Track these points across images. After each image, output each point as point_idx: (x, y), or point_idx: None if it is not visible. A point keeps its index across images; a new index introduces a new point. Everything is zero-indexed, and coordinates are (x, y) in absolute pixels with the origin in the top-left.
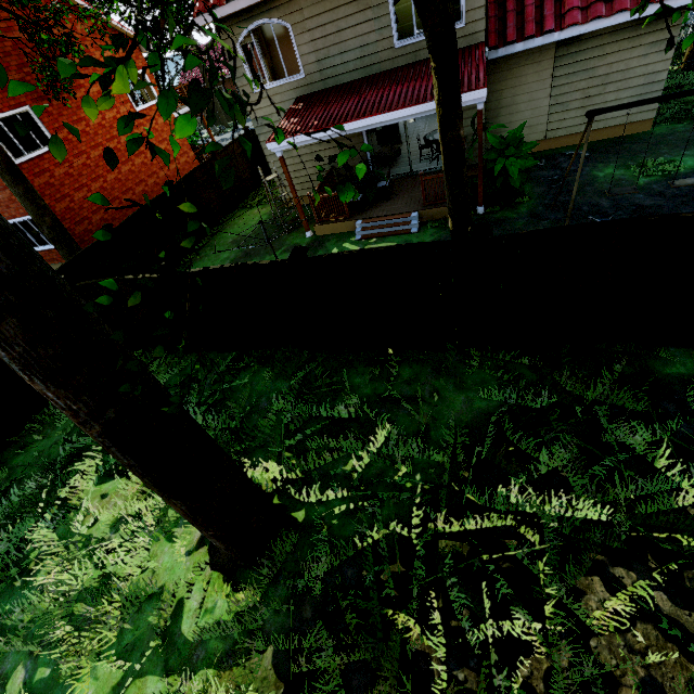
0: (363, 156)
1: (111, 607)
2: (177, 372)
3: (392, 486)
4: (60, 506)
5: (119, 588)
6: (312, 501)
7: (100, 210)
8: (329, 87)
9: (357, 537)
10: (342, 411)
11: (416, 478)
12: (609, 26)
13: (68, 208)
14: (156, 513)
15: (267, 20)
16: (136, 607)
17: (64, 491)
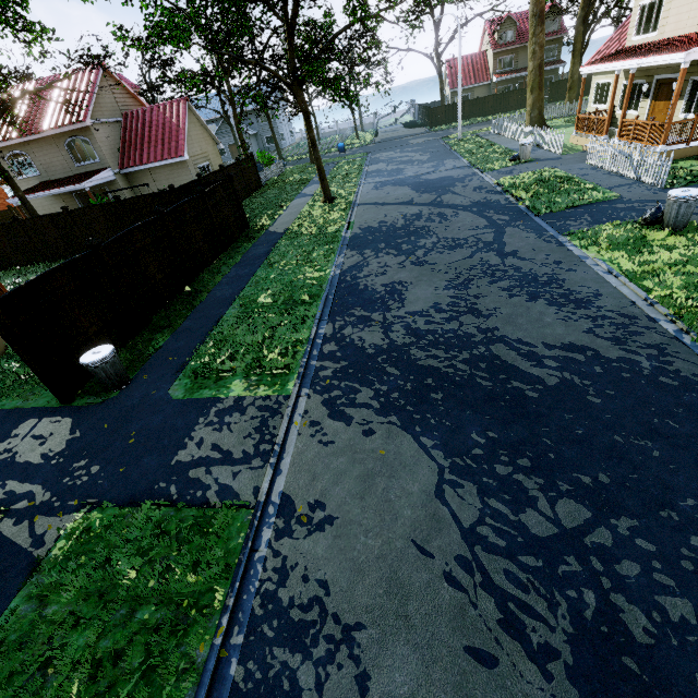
0: None
1: None
2: None
3: None
4: None
5: None
6: None
7: None
8: (53, 179)
9: None
10: None
11: None
12: (165, 165)
13: None
14: None
15: (17, 151)
16: None
17: None
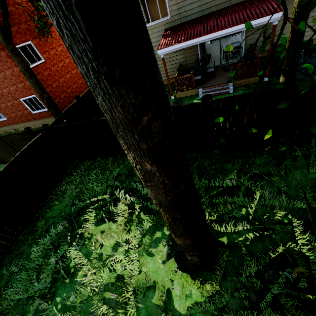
0: (197, 58)
1: (128, 295)
2: (123, 167)
3: (275, 222)
4: (79, 238)
5: (131, 283)
6: (229, 232)
7: (64, 92)
8: (182, 22)
9: (271, 252)
10: (228, 182)
11: (289, 217)
12: None
13: (50, 91)
14: (136, 240)
15: None
16: (142, 294)
17: (79, 230)
